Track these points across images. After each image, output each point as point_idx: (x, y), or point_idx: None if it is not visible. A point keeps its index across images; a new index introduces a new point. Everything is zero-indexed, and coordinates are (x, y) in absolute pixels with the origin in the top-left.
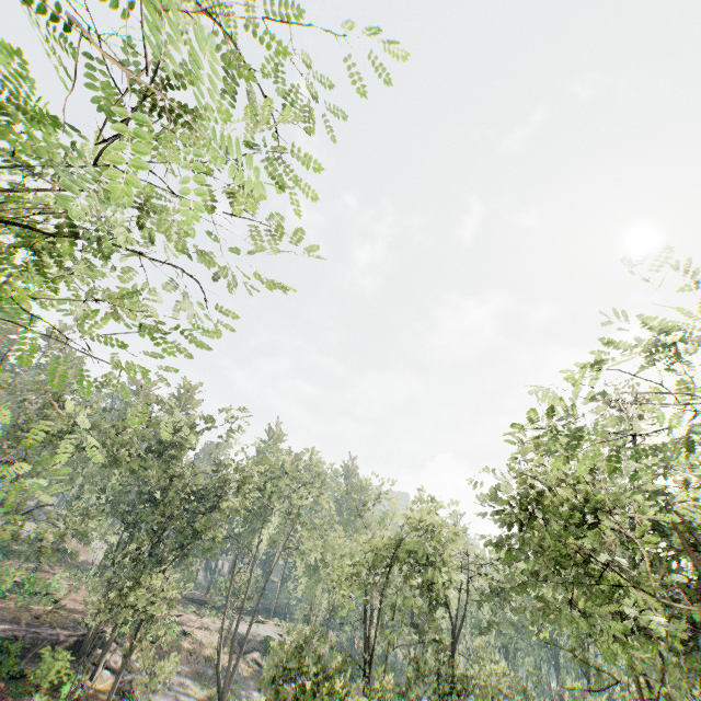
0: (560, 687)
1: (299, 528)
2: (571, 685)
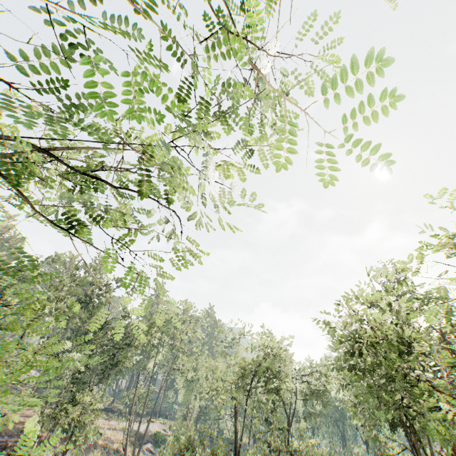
0: (347, 452)
1: (180, 355)
2: (356, 450)
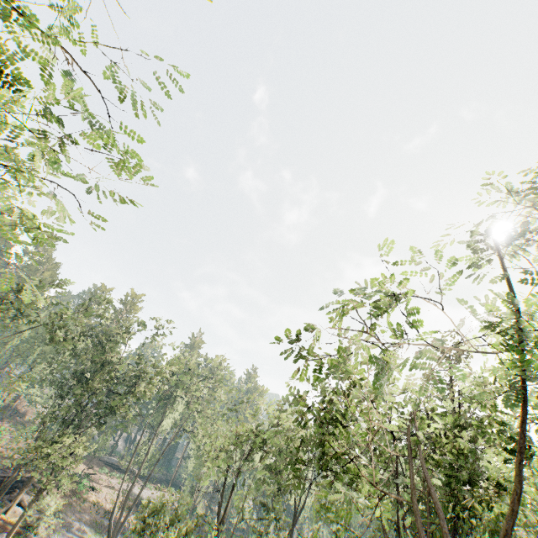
0: None
1: (197, 416)
2: None
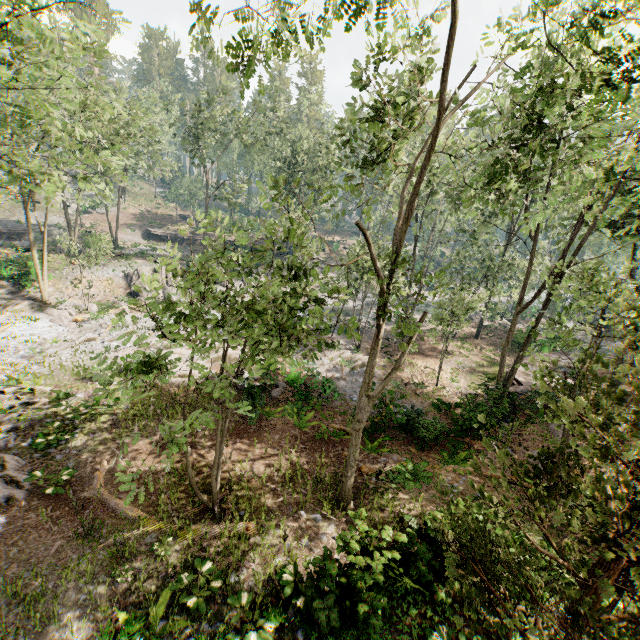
0: None
1: None
2: None
